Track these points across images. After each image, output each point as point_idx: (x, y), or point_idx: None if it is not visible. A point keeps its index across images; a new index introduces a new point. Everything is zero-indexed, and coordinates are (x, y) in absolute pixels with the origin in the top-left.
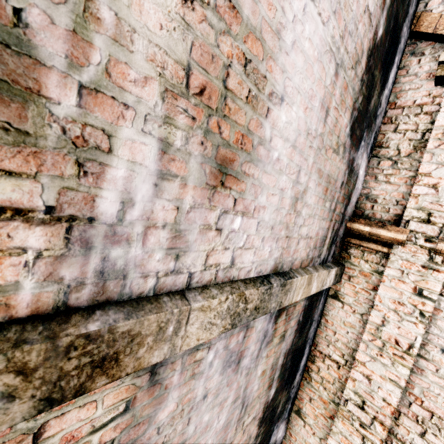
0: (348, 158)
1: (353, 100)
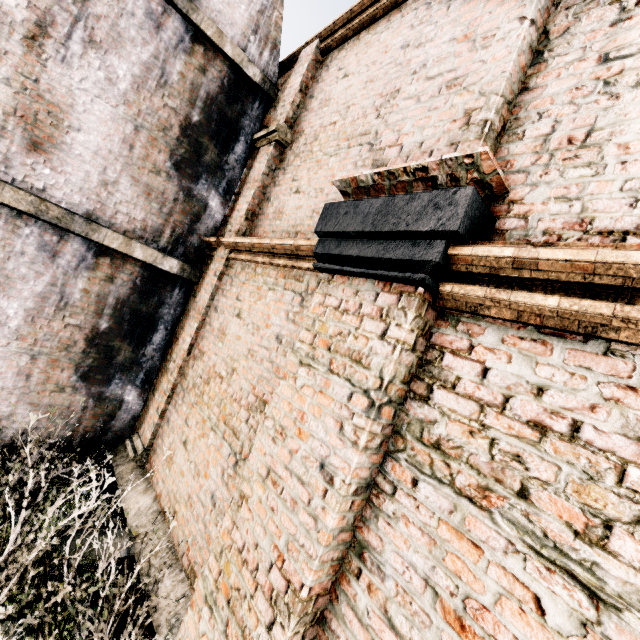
0: (180, 184)
1: (170, 149)
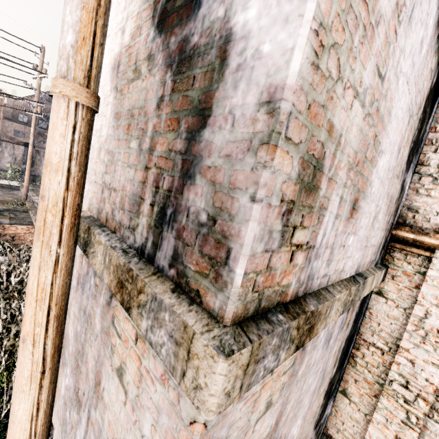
0: (402, 179)
1: (412, 136)
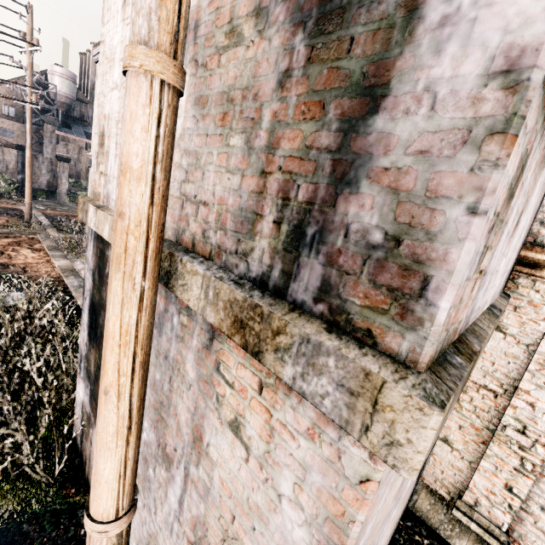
0: None
1: None
